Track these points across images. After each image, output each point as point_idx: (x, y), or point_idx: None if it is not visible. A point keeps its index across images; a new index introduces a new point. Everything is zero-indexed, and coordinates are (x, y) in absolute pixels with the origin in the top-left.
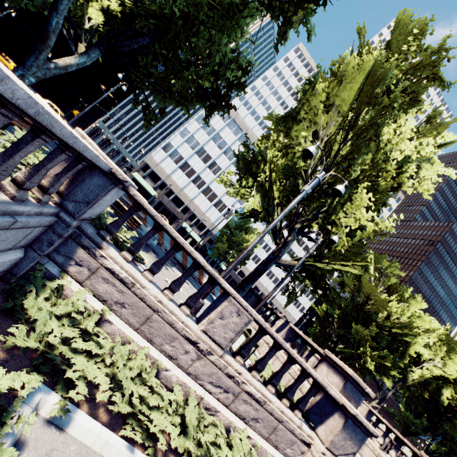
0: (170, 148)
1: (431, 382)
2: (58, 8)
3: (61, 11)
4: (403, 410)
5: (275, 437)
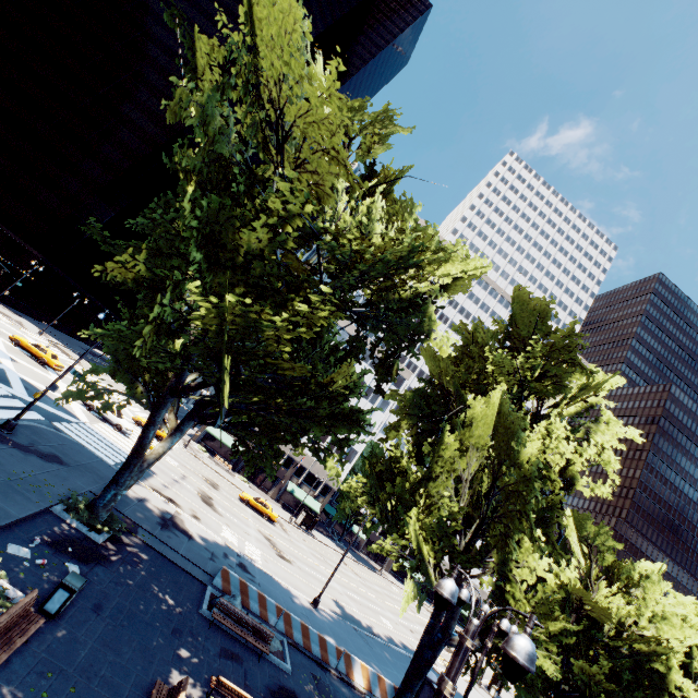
0: None
1: None
2: (156, 421)
3: (158, 422)
4: None
5: None
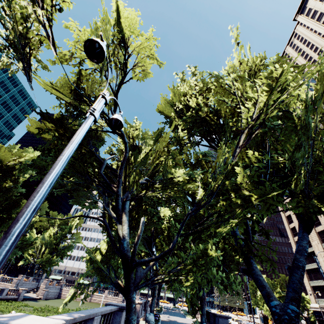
0: None
1: None
2: None
3: None
4: None
5: (6, 286)
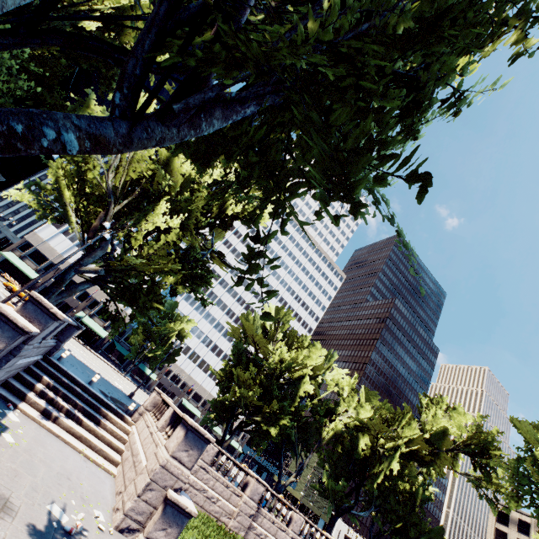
0: (64, 224)
1: (343, 433)
2: None
3: None
4: (326, 479)
5: None
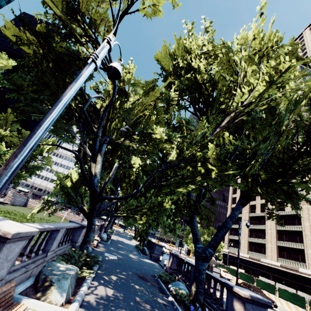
0: None
1: None
2: None
3: None
4: None
5: None
